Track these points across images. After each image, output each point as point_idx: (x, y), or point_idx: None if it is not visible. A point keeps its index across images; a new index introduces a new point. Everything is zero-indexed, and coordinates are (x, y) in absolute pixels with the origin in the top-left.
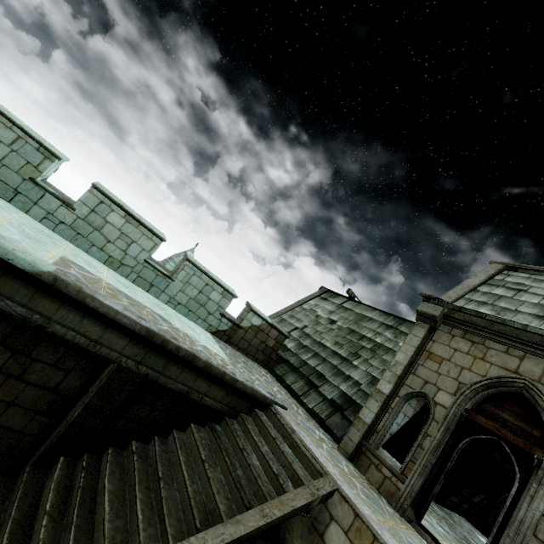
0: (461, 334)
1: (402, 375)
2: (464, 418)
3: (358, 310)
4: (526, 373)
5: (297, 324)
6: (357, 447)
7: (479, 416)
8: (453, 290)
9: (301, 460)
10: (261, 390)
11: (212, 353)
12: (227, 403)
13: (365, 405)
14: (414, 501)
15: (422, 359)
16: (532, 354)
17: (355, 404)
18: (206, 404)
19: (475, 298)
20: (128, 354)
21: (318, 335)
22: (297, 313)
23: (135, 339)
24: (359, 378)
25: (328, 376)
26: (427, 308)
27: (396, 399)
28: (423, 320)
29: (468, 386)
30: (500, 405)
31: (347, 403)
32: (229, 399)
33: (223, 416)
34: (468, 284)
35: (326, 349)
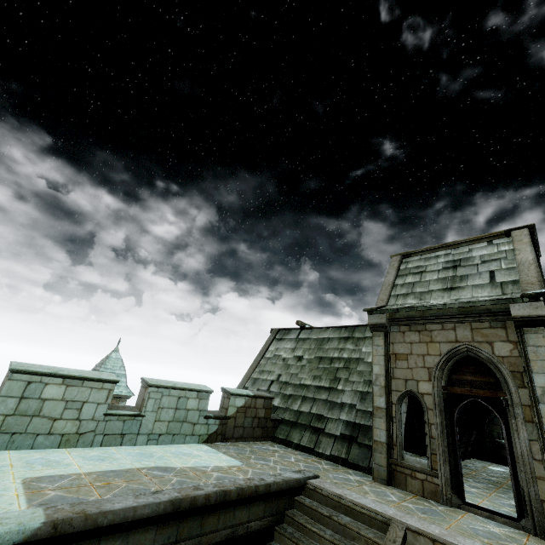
0: (408, 328)
1: (386, 384)
2: (446, 395)
3: (314, 336)
4: (463, 339)
5: (271, 377)
6: (388, 469)
7: (454, 387)
8: (381, 292)
9: (362, 520)
10: (290, 475)
11: (227, 469)
12: (270, 513)
13: (373, 426)
14: (452, 487)
15: (393, 363)
16: (459, 323)
17: (361, 426)
18: (253, 530)
19: (399, 293)
20: (161, 542)
21: (295, 378)
22: (265, 365)
23: (163, 522)
24: (351, 400)
25: (325, 413)
26: (375, 319)
27: (393, 407)
28: (376, 330)
29: (435, 368)
30: (461, 371)
31: (355, 430)
32: (270, 508)
33: (271, 527)
34: (388, 282)
35: (310, 388)
